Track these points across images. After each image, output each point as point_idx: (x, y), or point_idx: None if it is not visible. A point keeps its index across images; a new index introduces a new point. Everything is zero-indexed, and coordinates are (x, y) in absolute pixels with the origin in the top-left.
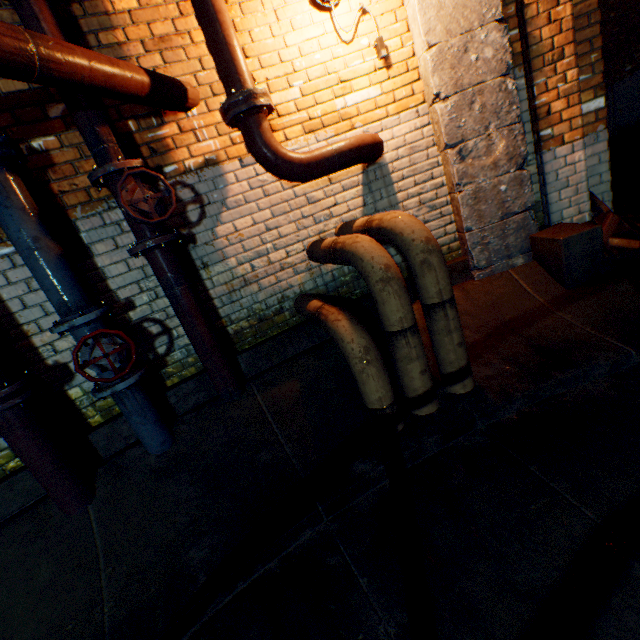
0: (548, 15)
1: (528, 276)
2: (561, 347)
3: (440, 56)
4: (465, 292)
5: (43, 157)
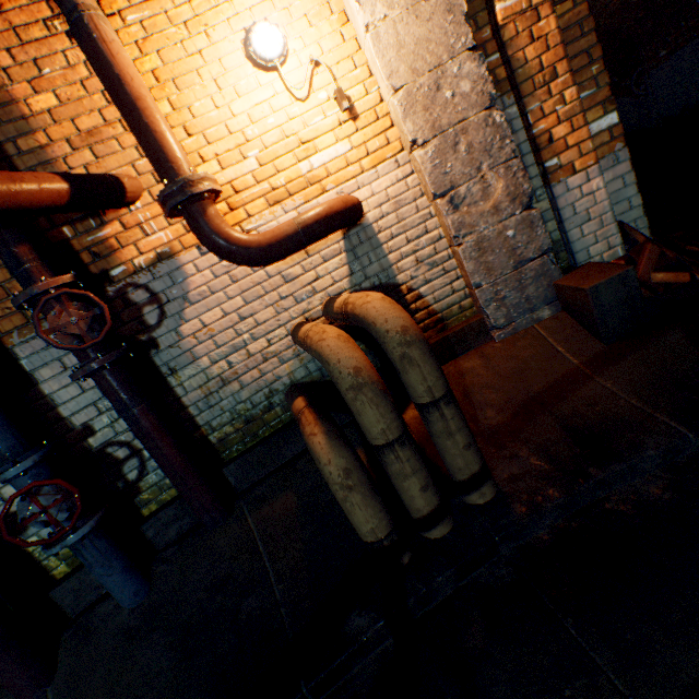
0: (530, 33)
1: (558, 331)
2: (601, 429)
3: (409, 99)
4: (485, 358)
5: None
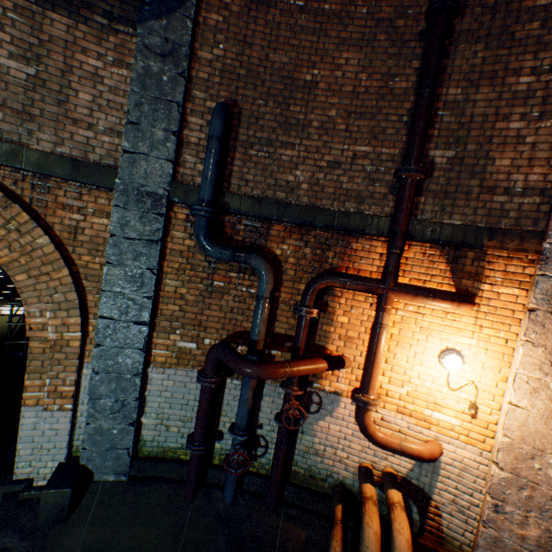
0: None
1: None
2: None
3: (509, 445)
4: None
5: (272, 356)
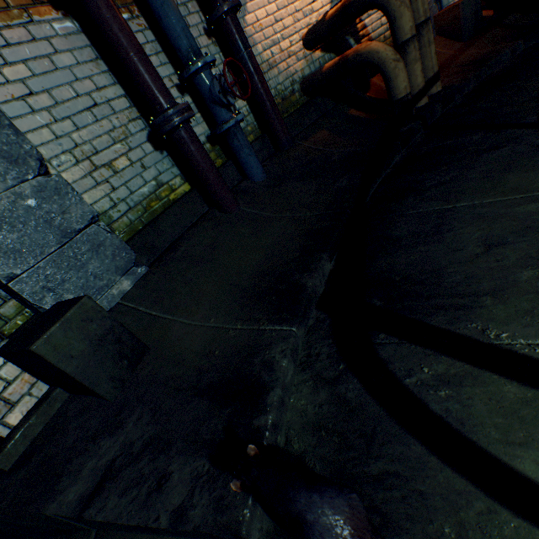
0: None
1: (437, 45)
2: (479, 59)
3: None
4: None
5: None
